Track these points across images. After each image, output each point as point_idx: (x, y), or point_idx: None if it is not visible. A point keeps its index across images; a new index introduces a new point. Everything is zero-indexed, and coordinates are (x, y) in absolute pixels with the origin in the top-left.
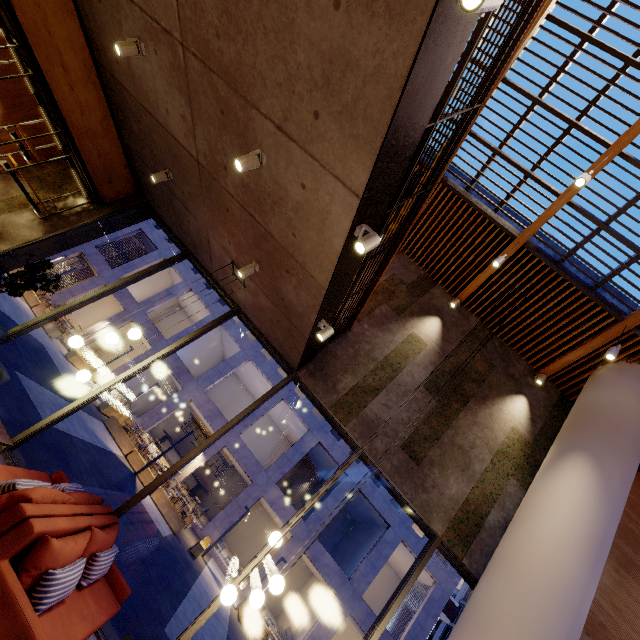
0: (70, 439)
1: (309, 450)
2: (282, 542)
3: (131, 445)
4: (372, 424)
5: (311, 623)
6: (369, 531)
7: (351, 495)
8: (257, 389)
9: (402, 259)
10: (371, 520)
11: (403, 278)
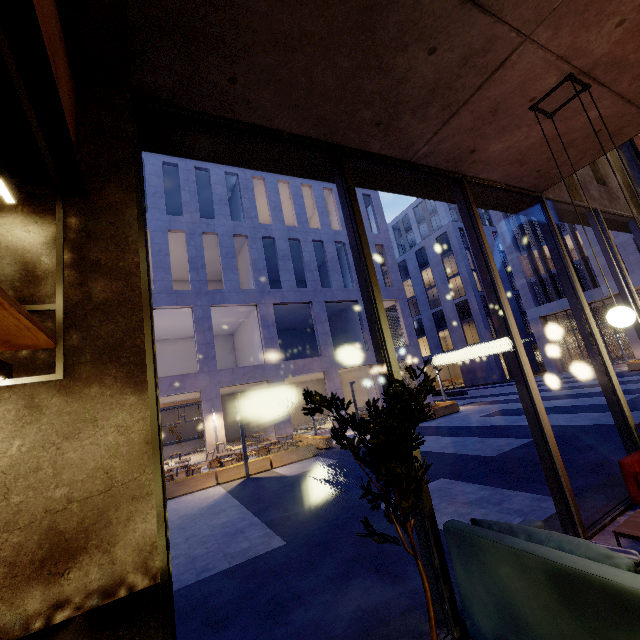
0: (277, 522)
1: (273, 317)
2: (293, 389)
3: (208, 475)
4: (584, 184)
5: (371, 391)
6: (340, 319)
7: (325, 311)
8: (158, 329)
9: None
10: (335, 313)
11: None
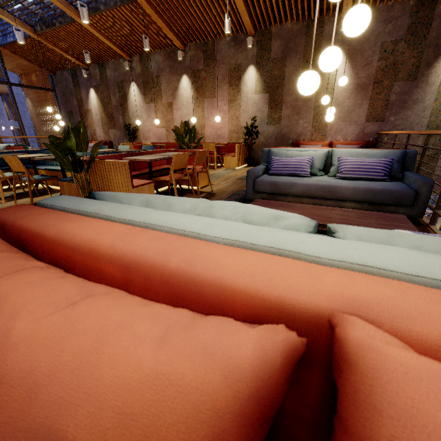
0: None
1: None
2: None
3: None
4: None
5: None
6: None
7: None
8: None
9: (378, 15)
10: None
11: (394, 36)
